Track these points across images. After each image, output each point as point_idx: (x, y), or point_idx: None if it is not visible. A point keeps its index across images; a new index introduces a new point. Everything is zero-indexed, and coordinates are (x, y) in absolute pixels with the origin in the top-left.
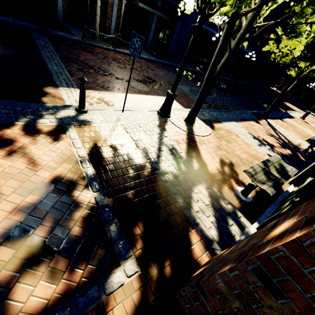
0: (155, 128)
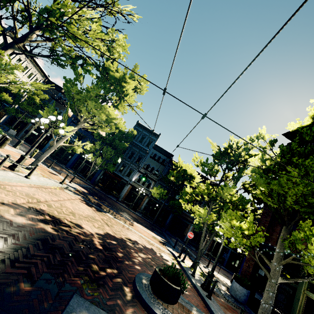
0: (229, 283)
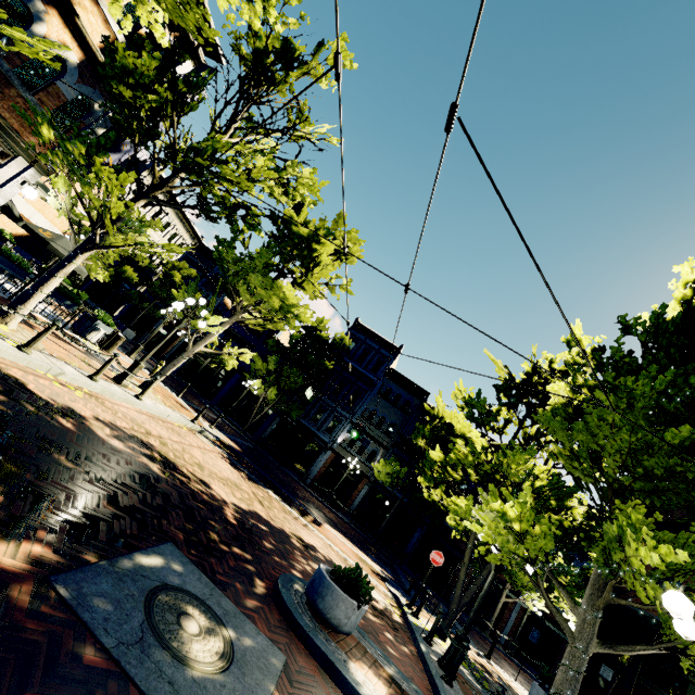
0: None
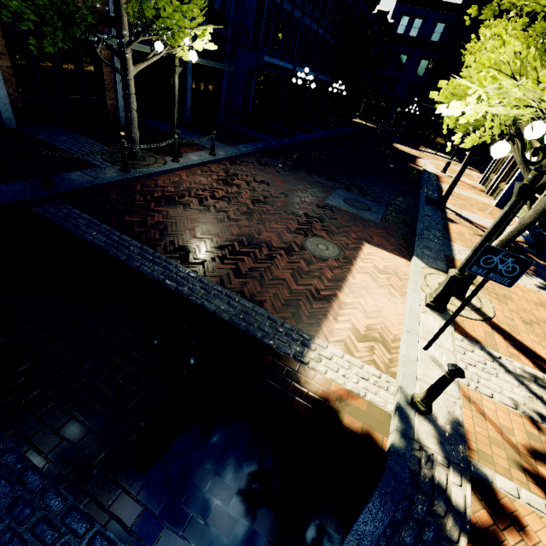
0: (474, 348)
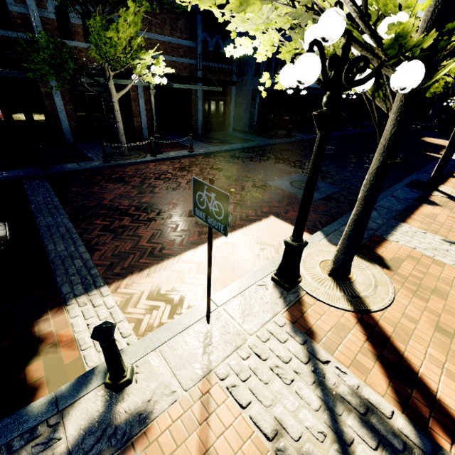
0: (291, 339)
